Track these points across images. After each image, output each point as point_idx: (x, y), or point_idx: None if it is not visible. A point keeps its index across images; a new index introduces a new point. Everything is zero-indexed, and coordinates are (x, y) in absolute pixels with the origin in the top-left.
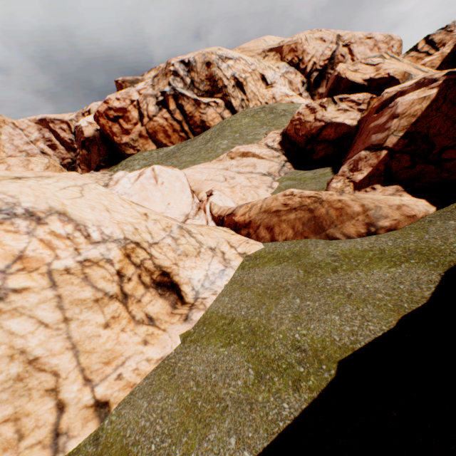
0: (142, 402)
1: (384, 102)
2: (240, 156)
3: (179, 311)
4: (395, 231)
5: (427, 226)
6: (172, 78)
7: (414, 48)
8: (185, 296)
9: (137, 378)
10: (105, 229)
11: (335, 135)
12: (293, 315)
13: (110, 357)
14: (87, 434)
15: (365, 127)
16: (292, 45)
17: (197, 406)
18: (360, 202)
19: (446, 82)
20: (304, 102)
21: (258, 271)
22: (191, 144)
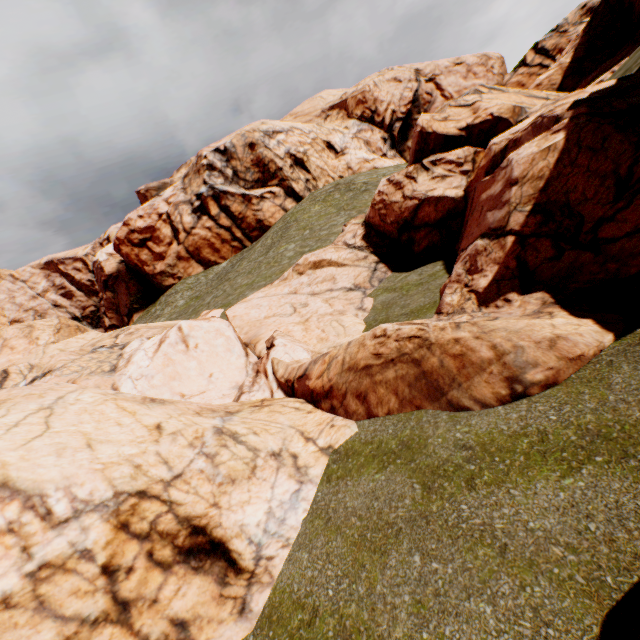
0: None
1: (494, 159)
2: (311, 268)
3: (231, 589)
4: (556, 388)
5: (608, 373)
6: (207, 174)
7: (522, 63)
8: (239, 558)
9: None
10: (78, 490)
11: (437, 215)
12: (412, 600)
13: None
14: None
15: (475, 198)
16: (358, 95)
17: None
18: (489, 341)
19: (574, 120)
20: (392, 164)
21: (352, 487)
22: (248, 257)
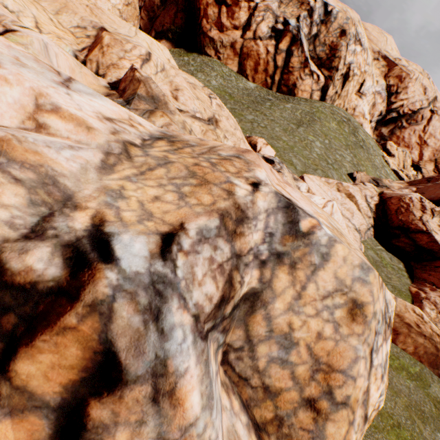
0: None
1: None
2: (346, 194)
3: None
4: None
5: None
6: (304, 14)
7: None
8: None
9: None
10: None
11: (424, 244)
12: None
13: None
14: None
15: None
16: (404, 73)
17: None
18: None
19: None
20: (368, 133)
21: (396, 376)
22: (278, 108)
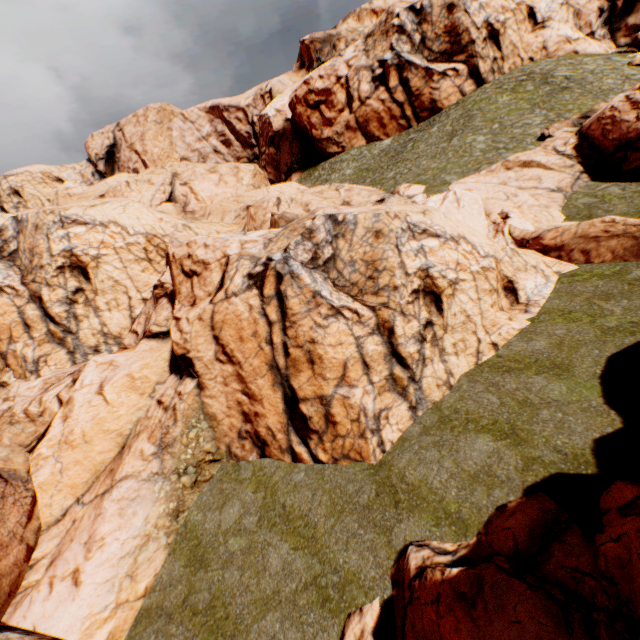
0: (521, 344)
1: None
2: (519, 166)
3: (515, 307)
4: None
5: None
6: (395, 38)
7: None
8: (519, 299)
9: (508, 337)
10: (484, 249)
11: None
12: (622, 308)
13: (493, 323)
14: (490, 356)
15: None
16: None
17: (564, 343)
18: None
19: None
20: (597, 50)
21: (580, 285)
22: (422, 140)
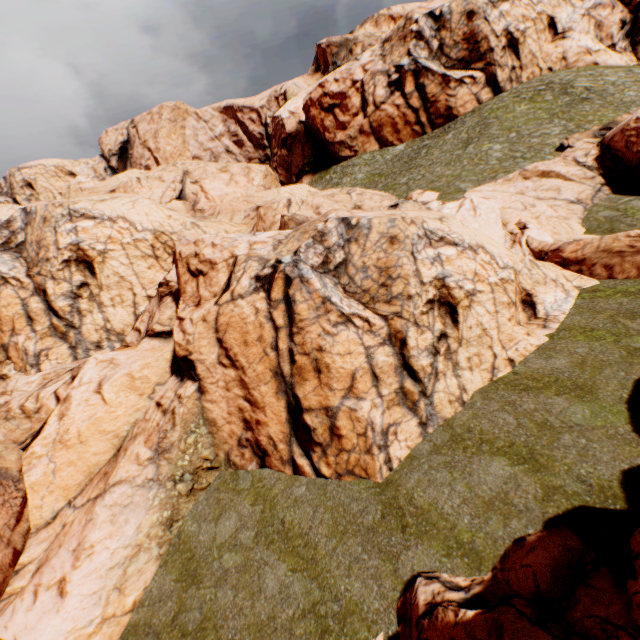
0: (539, 362)
1: None
2: (538, 176)
3: (533, 322)
4: None
5: None
6: (413, 44)
7: None
8: (537, 313)
9: (525, 353)
10: (503, 260)
11: None
12: None
13: (510, 338)
14: (505, 372)
15: None
16: None
17: (587, 363)
18: None
19: None
20: (618, 62)
21: (603, 301)
22: (436, 147)
